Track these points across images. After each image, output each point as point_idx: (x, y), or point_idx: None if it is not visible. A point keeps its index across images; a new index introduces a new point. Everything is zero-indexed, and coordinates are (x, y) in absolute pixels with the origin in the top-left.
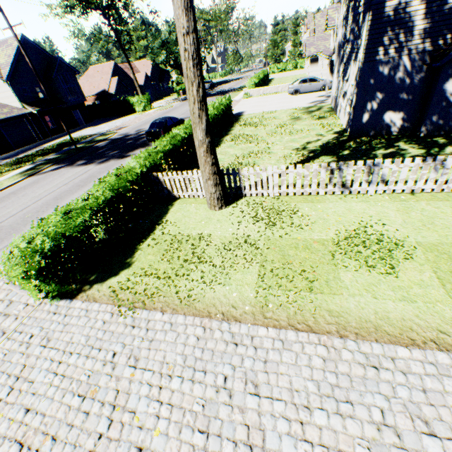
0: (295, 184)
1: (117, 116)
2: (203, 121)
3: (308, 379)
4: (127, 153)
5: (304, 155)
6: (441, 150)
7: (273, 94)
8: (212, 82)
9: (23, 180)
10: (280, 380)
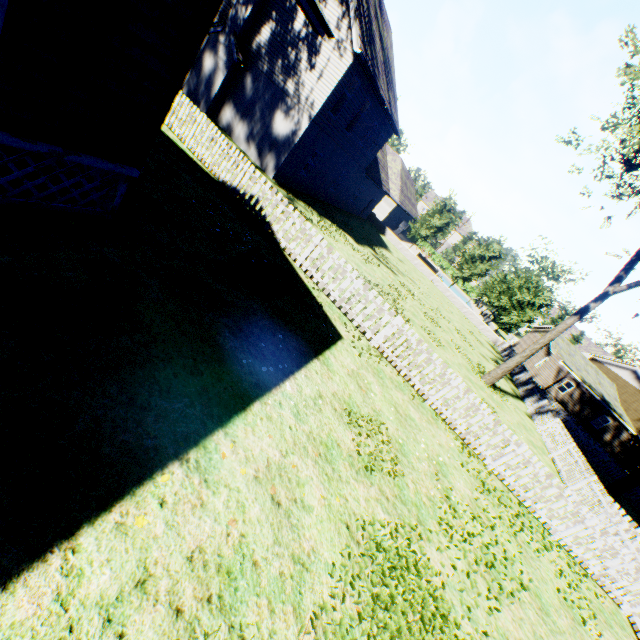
0: None
1: None
2: None
3: None
4: None
5: None
6: None
7: None
8: None
9: None
10: None
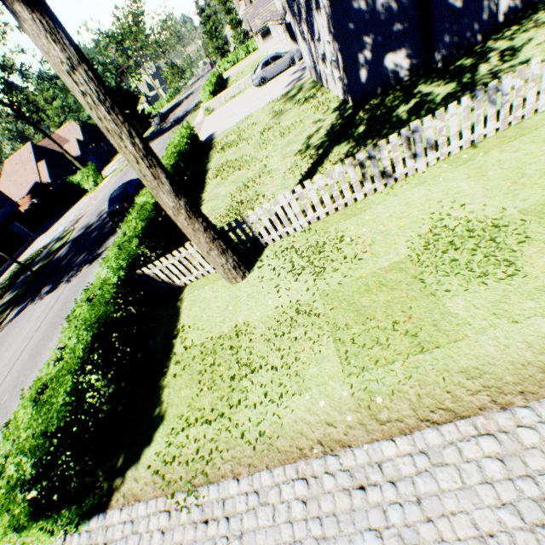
0: (321, 200)
1: (68, 207)
2: (164, 181)
3: (497, 506)
4: (97, 251)
5: (313, 156)
6: (474, 74)
7: (238, 95)
8: (160, 113)
9: None
10: (457, 526)
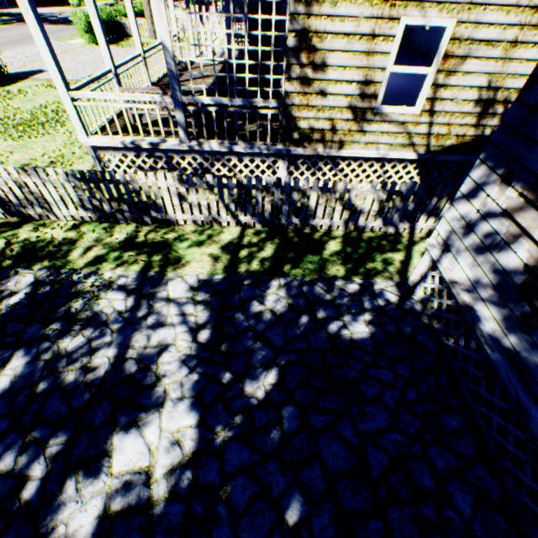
0: None
1: (47, 6)
2: None
3: None
4: None
5: None
6: None
7: None
8: None
9: (2, 26)
10: None
